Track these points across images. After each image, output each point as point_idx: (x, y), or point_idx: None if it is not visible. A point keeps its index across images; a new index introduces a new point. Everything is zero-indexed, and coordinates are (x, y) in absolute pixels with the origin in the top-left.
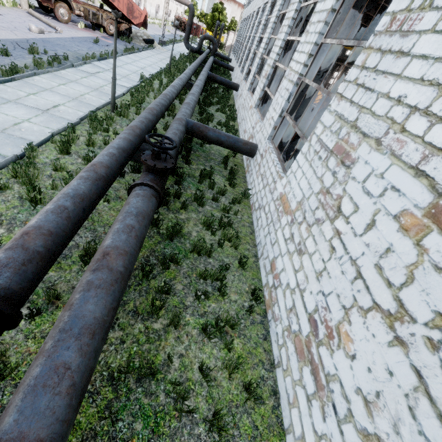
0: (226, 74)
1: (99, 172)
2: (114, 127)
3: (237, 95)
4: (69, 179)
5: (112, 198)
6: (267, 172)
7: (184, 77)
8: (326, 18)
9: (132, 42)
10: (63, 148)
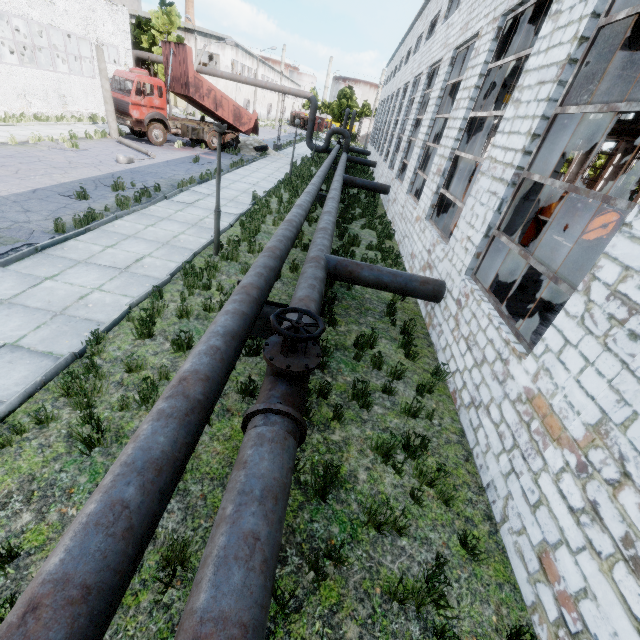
0: (366, 172)
1: (192, 394)
2: (219, 278)
3: (389, 200)
4: (147, 391)
5: (216, 413)
6: (479, 336)
7: (312, 189)
8: (559, 76)
9: (240, 153)
10: (142, 329)
